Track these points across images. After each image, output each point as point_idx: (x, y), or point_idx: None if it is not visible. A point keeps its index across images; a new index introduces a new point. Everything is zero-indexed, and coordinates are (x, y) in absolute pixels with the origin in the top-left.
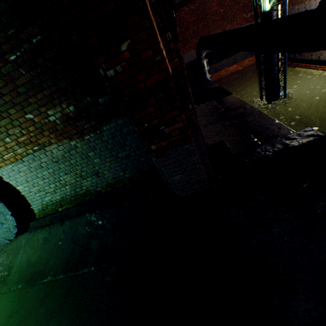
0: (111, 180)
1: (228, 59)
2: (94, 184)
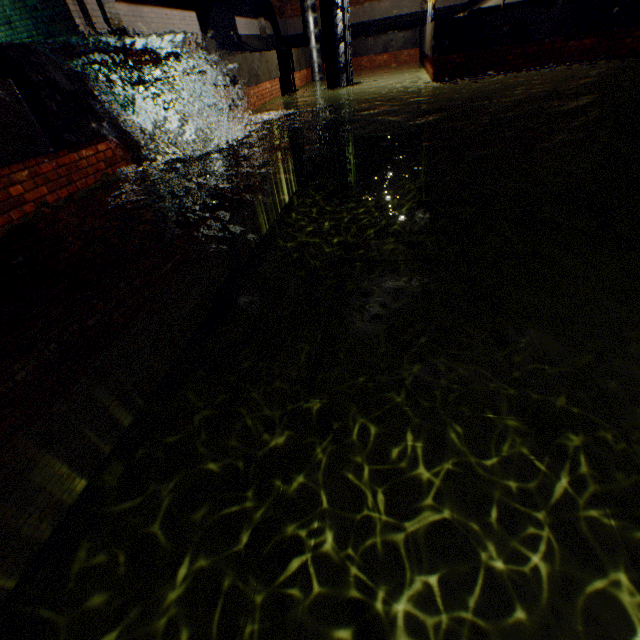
0: (26, 41)
1: (376, 40)
2: (11, 41)
